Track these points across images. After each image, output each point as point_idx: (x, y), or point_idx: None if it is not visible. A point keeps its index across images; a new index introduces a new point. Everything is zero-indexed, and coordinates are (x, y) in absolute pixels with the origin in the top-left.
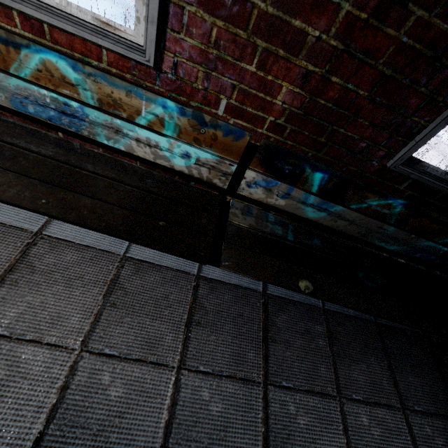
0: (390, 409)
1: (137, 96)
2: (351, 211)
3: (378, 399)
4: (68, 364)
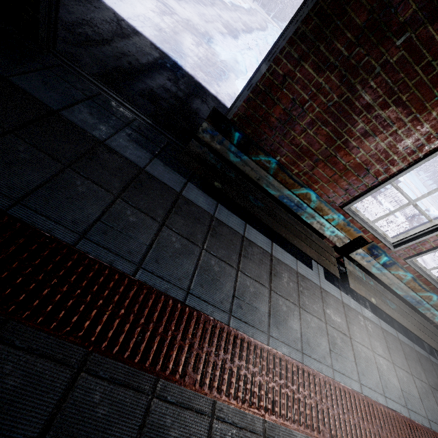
0: None
1: None
2: None
3: None
4: (430, 389)
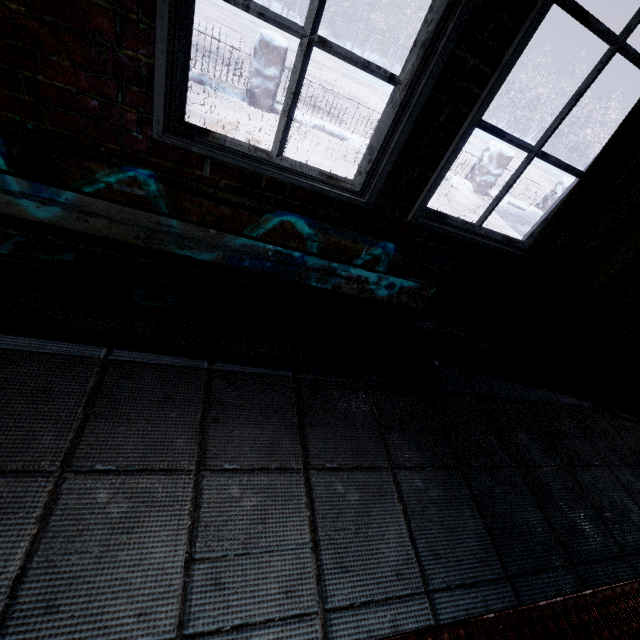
0: (171, 474)
1: None
2: (92, 198)
3: (152, 464)
4: None
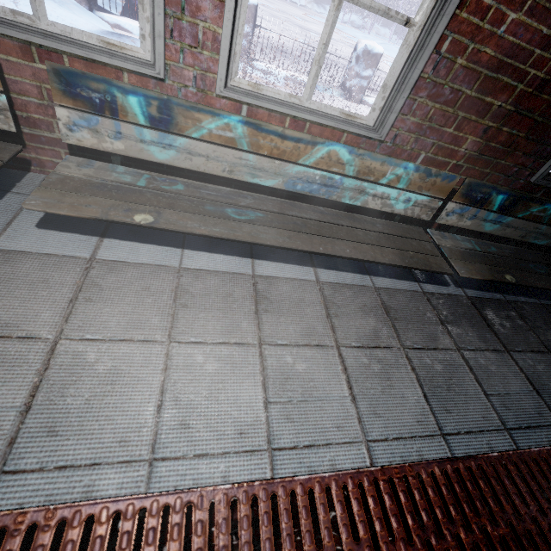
0: None
1: (388, 164)
2: (518, 219)
3: None
4: (404, 356)
